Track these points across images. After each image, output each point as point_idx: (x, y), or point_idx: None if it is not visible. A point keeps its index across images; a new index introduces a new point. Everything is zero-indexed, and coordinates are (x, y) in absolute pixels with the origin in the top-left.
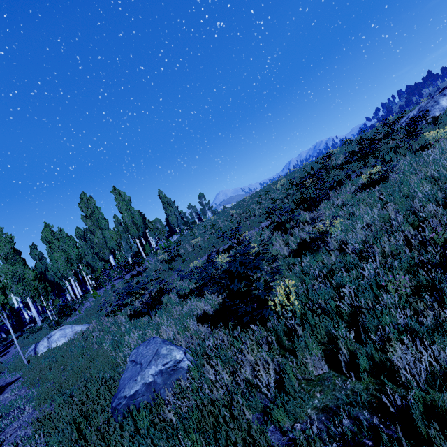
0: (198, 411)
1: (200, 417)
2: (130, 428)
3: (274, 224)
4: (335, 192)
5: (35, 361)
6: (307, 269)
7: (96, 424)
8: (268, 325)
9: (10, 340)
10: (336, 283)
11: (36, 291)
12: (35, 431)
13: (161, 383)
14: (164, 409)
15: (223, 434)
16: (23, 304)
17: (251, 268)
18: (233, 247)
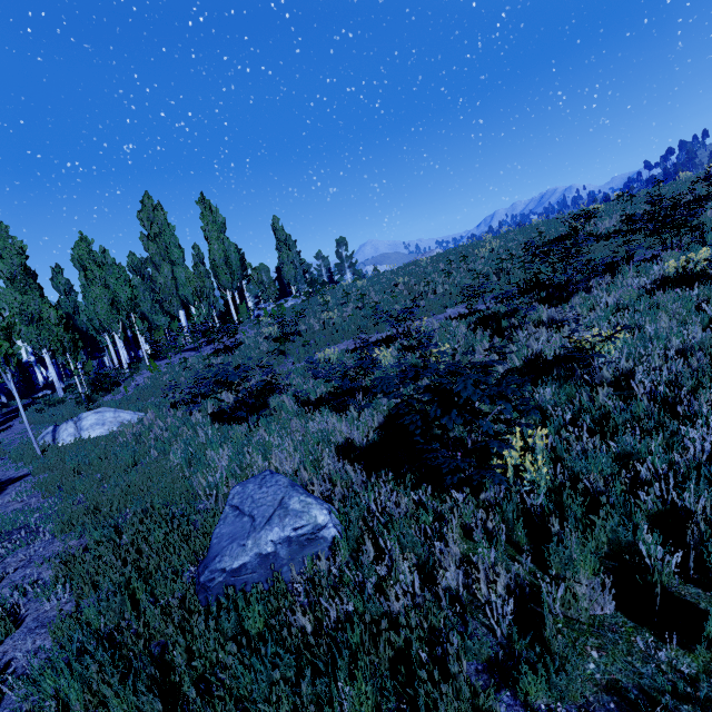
0: (360, 630)
1: (367, 643)
2: (232, 627)
3: (477, 315)
4: (601, 281)
5: (55, 454)
6: (550, 408)
7: (162, 595)
8: (484, 496)
9: (13, 408)
10: (623, 449)
11: (60, 344)
12: (55, 578)
13: (286, 557)
14: (295, 610)
15: (431, 704)
16: (35, 357)
17: (491, 396)
18: (395, 339)
